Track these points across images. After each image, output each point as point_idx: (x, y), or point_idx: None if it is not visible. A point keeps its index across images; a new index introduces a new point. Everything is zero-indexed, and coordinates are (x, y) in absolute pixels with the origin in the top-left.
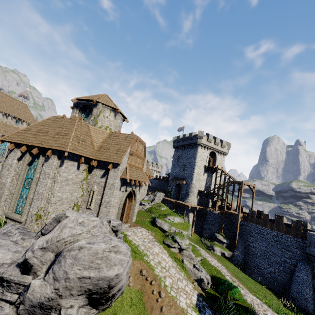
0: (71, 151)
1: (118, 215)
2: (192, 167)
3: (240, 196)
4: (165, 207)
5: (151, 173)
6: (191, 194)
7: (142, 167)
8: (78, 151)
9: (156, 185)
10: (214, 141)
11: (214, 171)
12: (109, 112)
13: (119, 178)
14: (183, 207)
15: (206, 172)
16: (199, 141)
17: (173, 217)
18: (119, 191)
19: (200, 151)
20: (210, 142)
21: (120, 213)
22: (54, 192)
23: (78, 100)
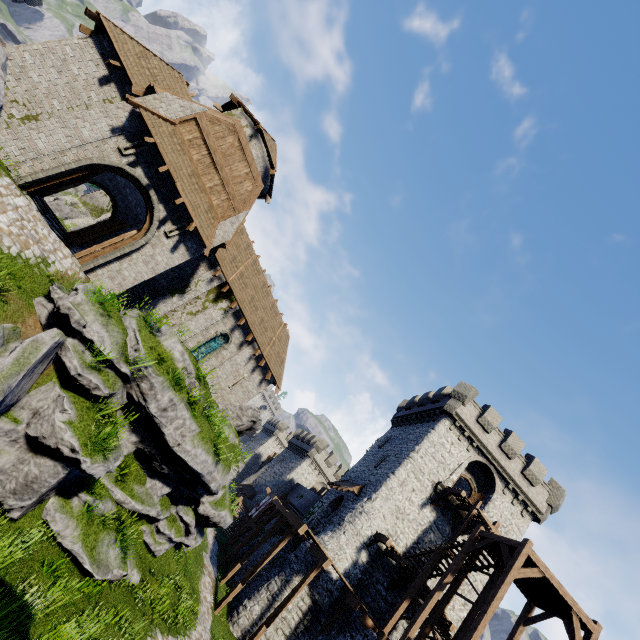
0: (105, 23)
1: (62, 165)
2: (398, 459)
3: (490, 596)
4: (230, 436)
5: (281, 376)
6: (348, 526)
7: (223, 218)
8: (121, 50)
9: (304, 504)
10: (501, 440)
11: (466, 526)
12: (245, 125)
13: (129, 107)
14: (298, 551)
15: (437, 507)
16: (451, 404)
17: (170, 331)
18: (110, 132)
19: (441, 432)
20: (486, 430)
21: (70, 168)
22: (26, 46)
23: (223, 107)
